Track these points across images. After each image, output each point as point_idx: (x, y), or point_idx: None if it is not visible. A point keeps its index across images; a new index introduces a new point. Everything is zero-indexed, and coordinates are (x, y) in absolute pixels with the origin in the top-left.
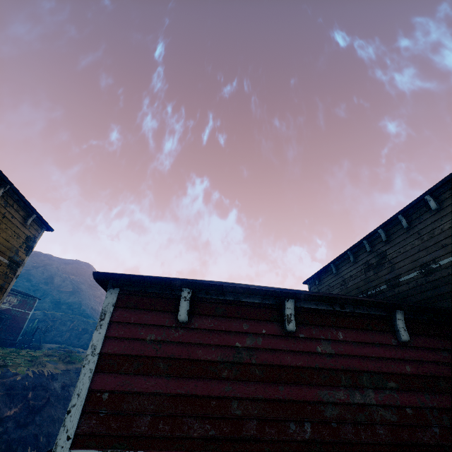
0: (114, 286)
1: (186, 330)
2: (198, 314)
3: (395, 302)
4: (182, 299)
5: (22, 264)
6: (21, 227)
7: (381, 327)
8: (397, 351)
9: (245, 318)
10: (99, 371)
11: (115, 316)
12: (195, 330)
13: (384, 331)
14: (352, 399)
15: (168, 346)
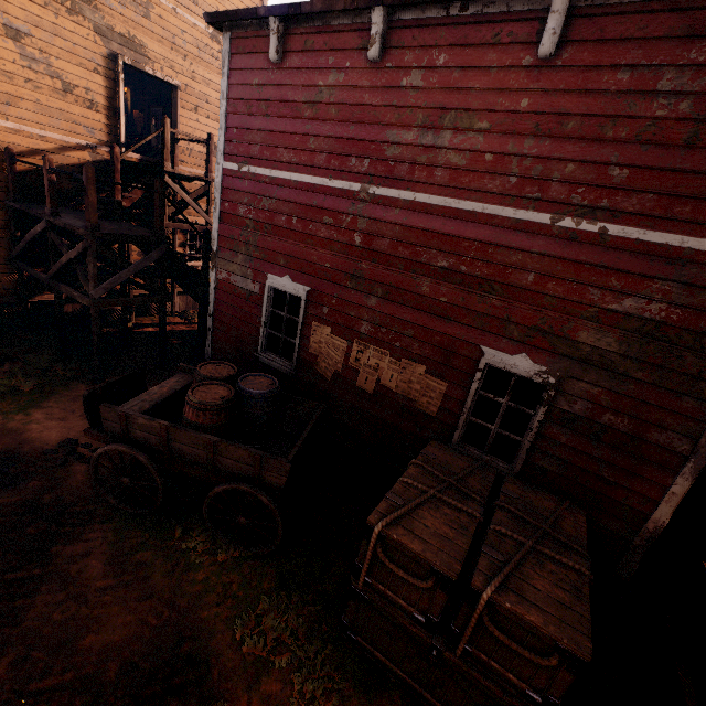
0: (226, 31)
1: (280, 73)
2: (290, 52)
3: None
4: (271, 34)
5: None
6: None
7: (517, 37)
8: (523, 77)
9: (332, 51)
10: (229, 113)
11: (232, 64)
12: (287, 72)
13: (520, 44)
14: (421, 141)
15: (268, 90)
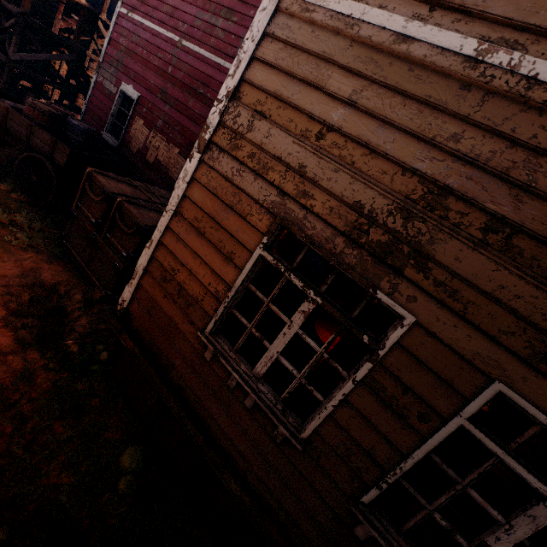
0: None
1: None
2: None
3: None
4: None
5: None
6: None
7: None
8: None
9: None
10: None
11: None
12: None
13: None
14: (210, 20)
15: None
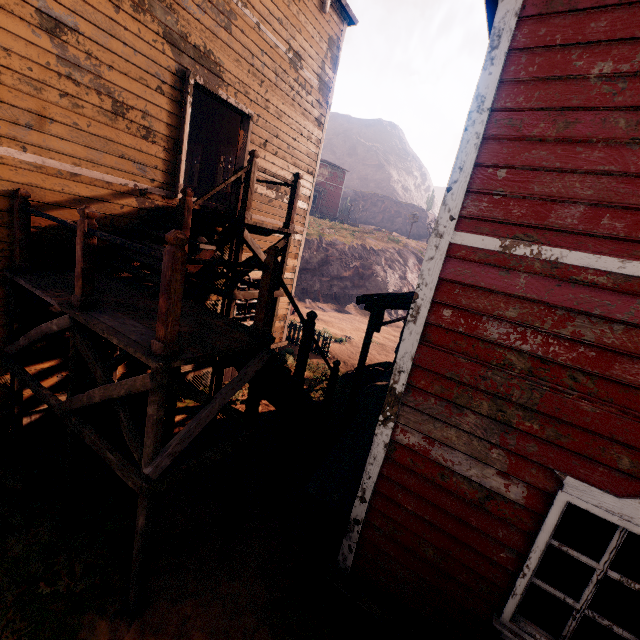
0: None
1: None
2: None
3: None
4: None
5: (332, 88)
6: (320, 20)
7: None
8: None
9: None
10: (491, 138)
11: (519, 39)
12: None
13: None
14: None
15: None
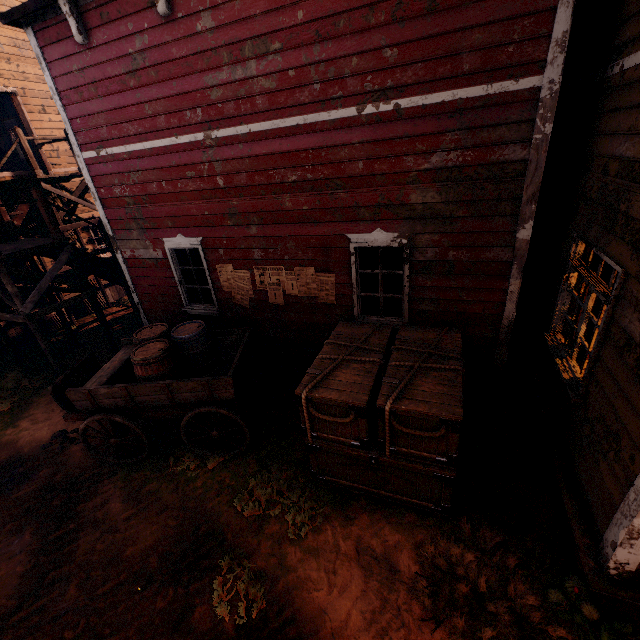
0: (26, 26)
1: (93, 52)
2: (92, 29)
3: None
4: (67, 17)
5: None
6: None
7: None
8: None
9: (127, 17)
10: (66, 106)
11: (47, 58)
12: (98, 49)
13: None
14: (234, 77)
15: (89, 72)
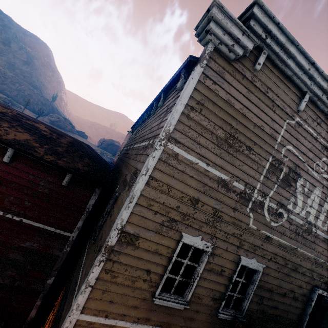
0: None
1: None
2: None
3: (26, 145)
4: None
5: None
6: None
7: None
8: None
9: None
10: None
11: None
12: None
13: None
14: None
15: None
